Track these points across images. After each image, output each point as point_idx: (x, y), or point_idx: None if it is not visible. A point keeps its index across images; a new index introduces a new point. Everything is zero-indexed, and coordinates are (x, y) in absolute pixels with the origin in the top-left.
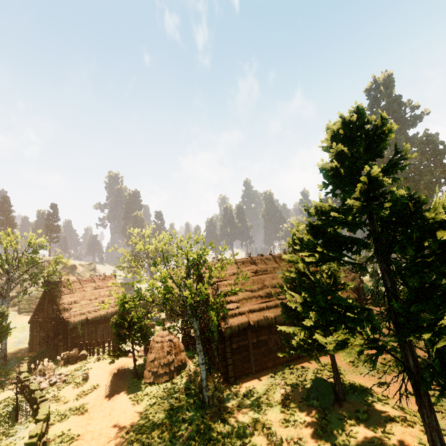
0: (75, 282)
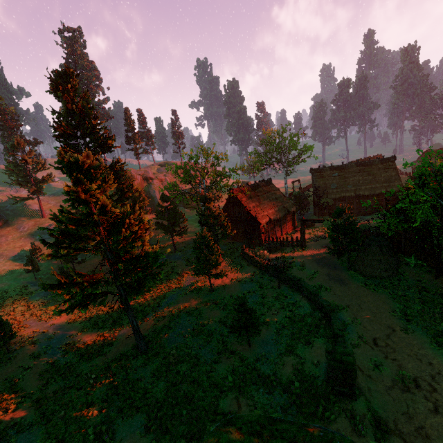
0: (248, 188)
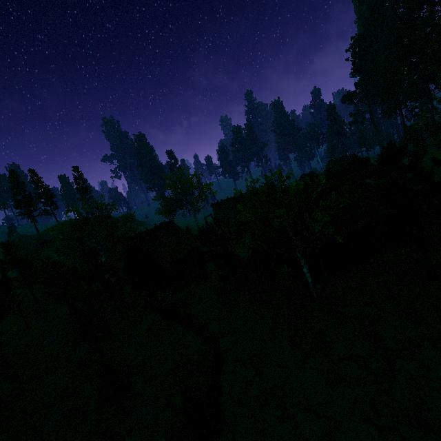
0: (147, 233)
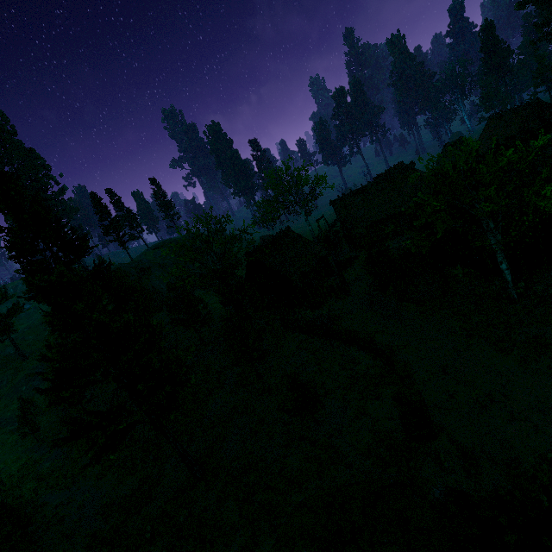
0: (266, 246)
